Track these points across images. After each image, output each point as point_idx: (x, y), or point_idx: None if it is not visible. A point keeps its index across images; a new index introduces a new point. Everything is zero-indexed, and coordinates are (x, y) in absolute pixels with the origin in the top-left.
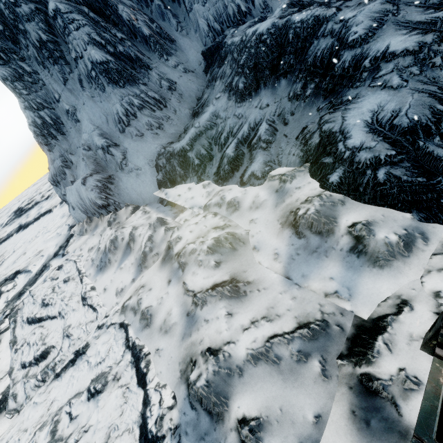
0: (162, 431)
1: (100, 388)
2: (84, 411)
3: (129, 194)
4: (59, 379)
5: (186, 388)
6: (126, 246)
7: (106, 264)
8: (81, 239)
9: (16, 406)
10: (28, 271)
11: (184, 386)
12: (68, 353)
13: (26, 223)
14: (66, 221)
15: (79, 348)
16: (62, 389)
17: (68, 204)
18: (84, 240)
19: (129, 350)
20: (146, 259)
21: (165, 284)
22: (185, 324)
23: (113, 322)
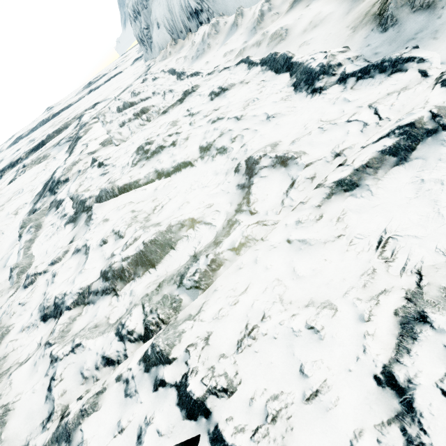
0: (336, 61)
1: (226, 87)
2: (208, 107)
3: (224, 2)
4: (167, 114)
5: (369, 26)
6: (230, 28)
7: (205, 50)
8: (164, 61)
9: (122, 138)
10: (107, 99)
11: (363, 30)
12: (172, 102)
13: (97, 86)
14: (142, 66)
15: (187, 89)
16: (172, 116)
17: (145, 46)
18: (168, 60)
19: (256, 66)
20: (263, 19)
21: (300, 11)
22: (348, 4)
23: (227, 67)
